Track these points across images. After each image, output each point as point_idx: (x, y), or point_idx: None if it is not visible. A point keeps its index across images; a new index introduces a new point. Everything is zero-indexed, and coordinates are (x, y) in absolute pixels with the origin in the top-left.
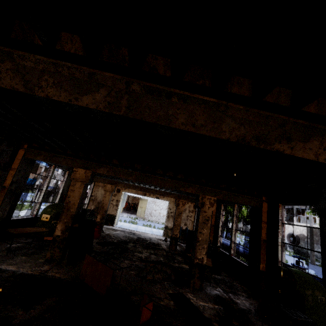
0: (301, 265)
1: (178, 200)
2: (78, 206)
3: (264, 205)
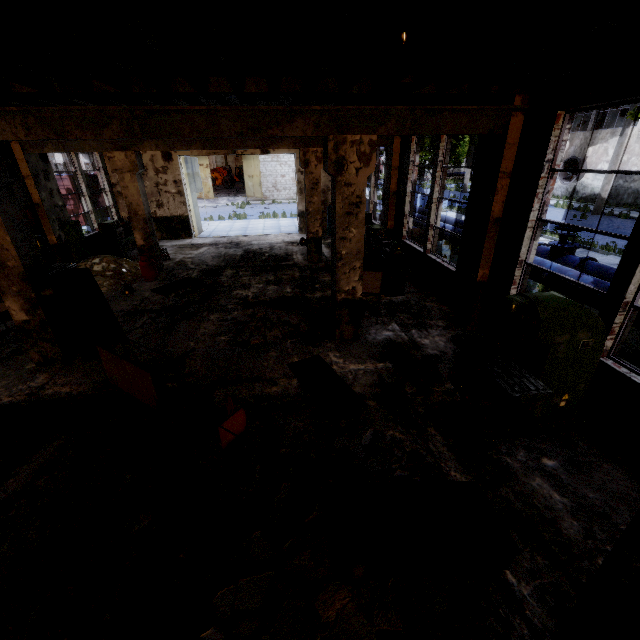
0: (573, 222)
1: (303, 152)
2: (22, 250)
3: (513, 124)
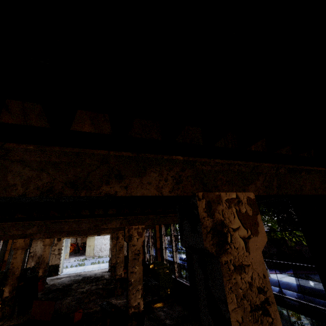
0: None
1: (112, 234)
2: (22, 268)
3: (156, 226)
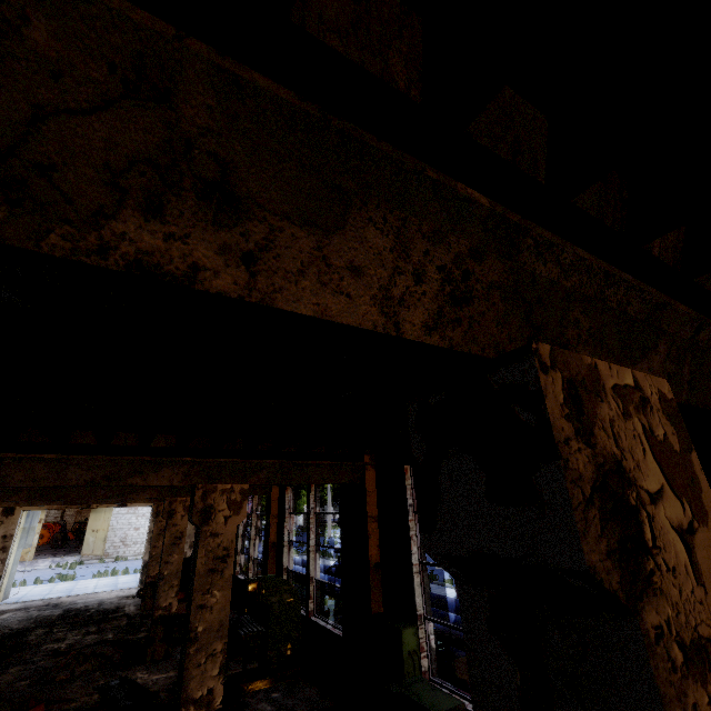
0: None
1: (157, 505)
2: None
3: (274, 491)
